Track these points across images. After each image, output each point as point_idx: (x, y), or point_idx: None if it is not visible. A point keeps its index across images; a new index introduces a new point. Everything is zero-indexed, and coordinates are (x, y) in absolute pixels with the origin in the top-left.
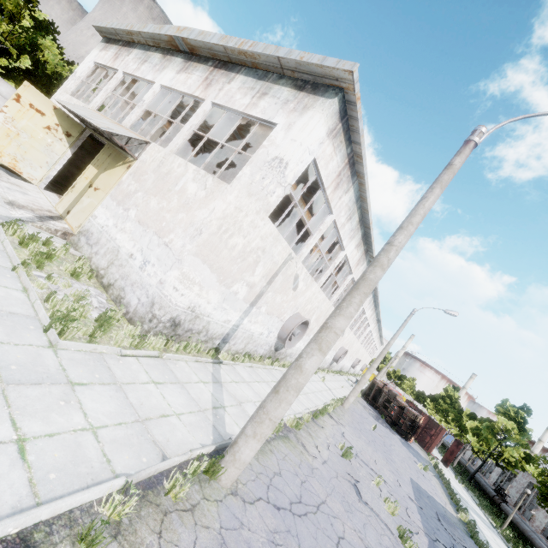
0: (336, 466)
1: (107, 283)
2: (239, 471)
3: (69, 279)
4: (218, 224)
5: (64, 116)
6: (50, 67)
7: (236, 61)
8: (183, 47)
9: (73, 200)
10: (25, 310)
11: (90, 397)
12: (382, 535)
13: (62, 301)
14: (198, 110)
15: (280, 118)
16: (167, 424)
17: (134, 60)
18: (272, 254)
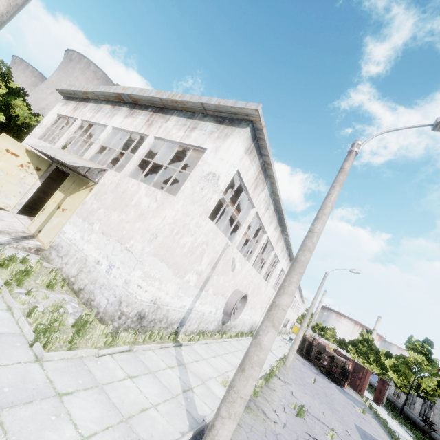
0: (295, 427)
1: (78, 289)
2: None
3: (45, 290)
4: (170, 228)
5: (35, 155)
6: (21, 119)
7: (170, 107)
8: (128, 100)
9: (43, 221)
10: (11, 328)
11: (77, 406)
12: None
13: (43, 314)
14: (144, 143)
15: (208, 144)
16: (148, 418)
17: (90, 111)
18: (214, 245)
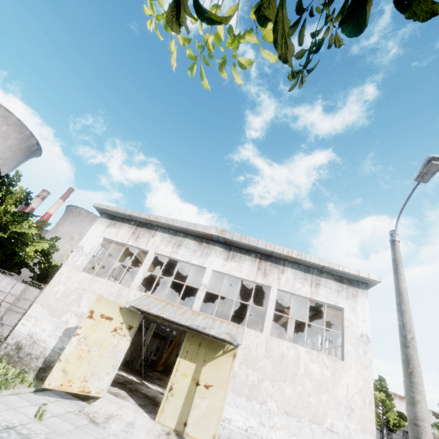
0: None
1: None
2: None
3: None
4: (361, 398)
5: (127, 311)
6: (11, 228)
7: (277, 256)
8: (219, 239)
9: (182, 406)
10: None
11: None
12: None
13: None
14: (271, 296)
15: (343, 303)
16: None
17: (164, 243)
18: None
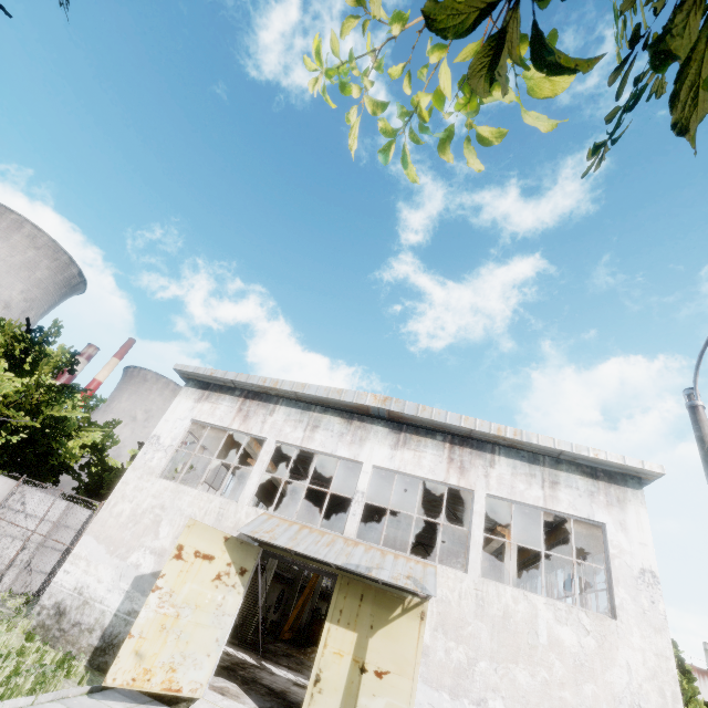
0: None
1: None
2: None
3: None
4: (656, 689)
5: (236, 544)
6: (45, 411)
7: (480, 438)
8: (379, 413)
9: None
10: None
11: None
12: None
13: None
14: (475, 507)
15: (602, 515)
16: None
17: (291, 423)
18: None
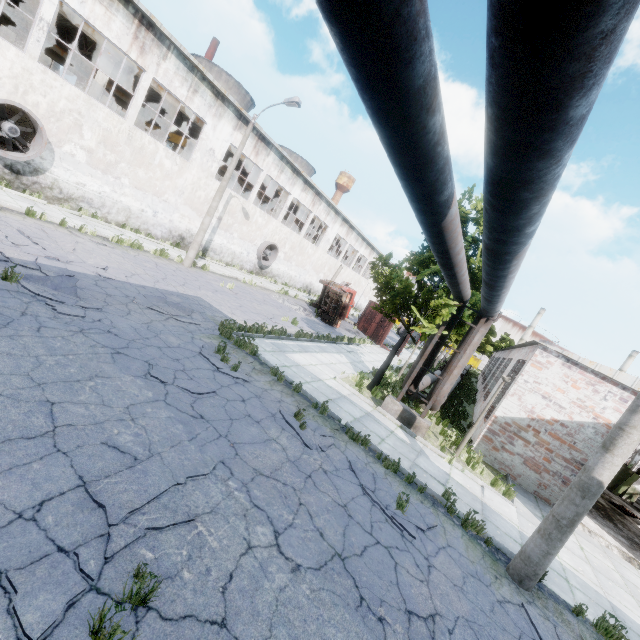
0: None
1: None
2: None
3: None
4: None
5: None
6: None
7: None
8: None
9: None
10: None
11: None
12: None
13: None
14: None
15: None
16: None
17: None
18: None
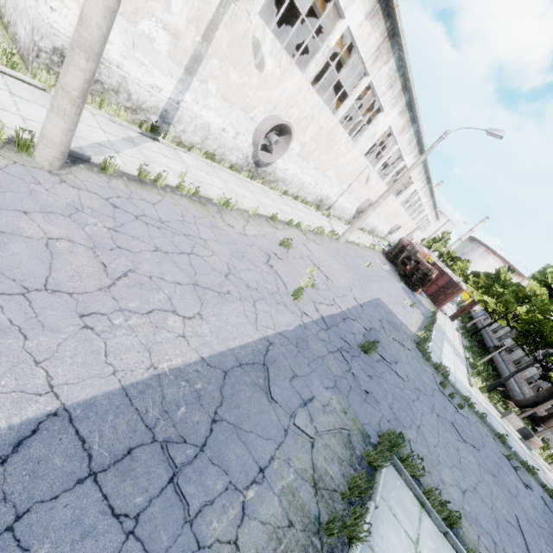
0: (260, 243)
1: (6, 22)
2: (50, 150)
3: None
4: None
5: None
6: None
7: None
8: None
9: None
10: None
11: None
12: (268, 283)
13: None
14: None
15: None
16: None
17: None
18: None
